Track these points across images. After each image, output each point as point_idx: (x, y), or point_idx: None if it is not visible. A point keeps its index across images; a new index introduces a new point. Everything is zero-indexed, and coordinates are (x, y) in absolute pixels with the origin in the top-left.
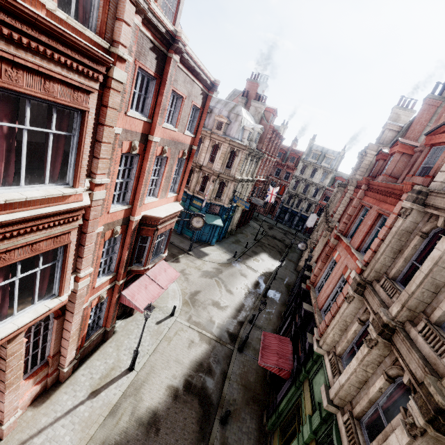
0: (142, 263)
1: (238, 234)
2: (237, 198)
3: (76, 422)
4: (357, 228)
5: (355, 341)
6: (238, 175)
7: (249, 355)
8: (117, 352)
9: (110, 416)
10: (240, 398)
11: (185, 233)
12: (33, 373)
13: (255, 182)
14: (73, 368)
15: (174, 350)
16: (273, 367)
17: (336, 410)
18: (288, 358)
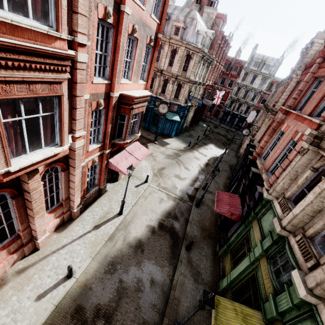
0: (122, 138)
1: (191, 131)
2: (192, 97)
3: (87, 243)
4: (307, 100)
5: (305, 186)
6: (192, 77)
7: (204, 209)
8: (109, 203)
9: (109, 240)
10: (199, 235)
11: (151, 129)
12: (52, 210)
13: (205, 86)
14: (80, 211)
15: (150, 204)
16: (226, 212)
17: (288, 234)
18: (237, 207)
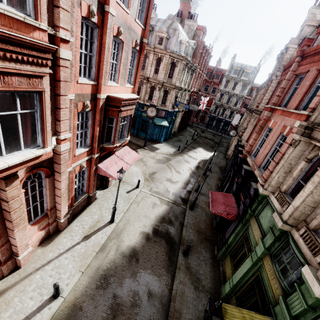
0: (111, 142)
1: (179, 136)
2: (178, 102)
3: (76, 255)
4: (291, 97)
5: (301, 178)
6: (178, 84)
7: (198, 212)
8: (99, 211)
9: (100, 251)
10: (195, 238)
11: (140, 135)
12: (36, 221)
13: (190, 93)
14: (68, 221)
15: (142, 209)
16: (222, 212)
17: (290, 228)
18: (233, 206)
